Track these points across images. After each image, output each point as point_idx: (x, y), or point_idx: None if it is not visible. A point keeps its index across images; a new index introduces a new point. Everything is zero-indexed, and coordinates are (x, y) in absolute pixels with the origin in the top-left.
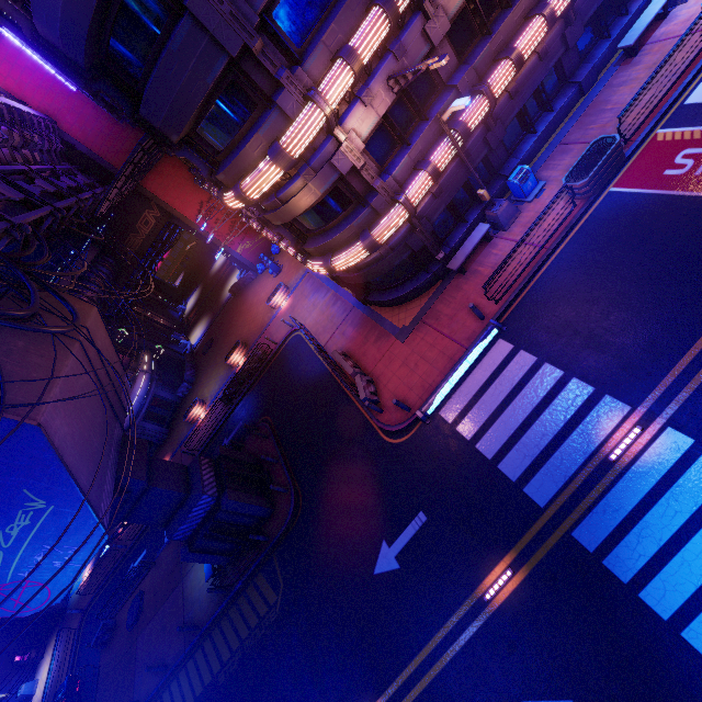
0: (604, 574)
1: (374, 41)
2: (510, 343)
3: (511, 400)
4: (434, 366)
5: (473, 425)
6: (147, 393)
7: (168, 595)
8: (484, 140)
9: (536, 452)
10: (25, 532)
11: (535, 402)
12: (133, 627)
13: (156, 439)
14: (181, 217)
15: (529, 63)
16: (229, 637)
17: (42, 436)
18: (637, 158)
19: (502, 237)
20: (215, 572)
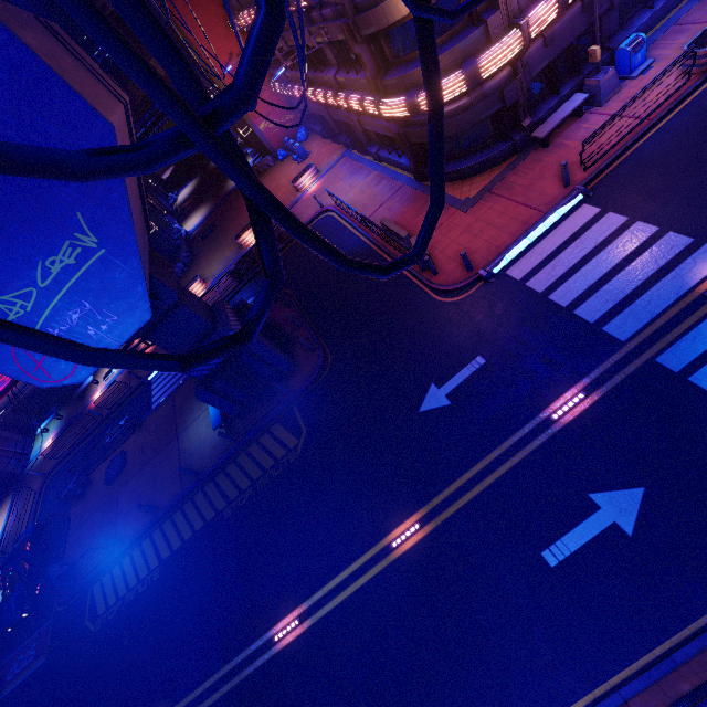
0: (690, 388)
1: None
2: (597, 207)
3: (594, 256)
4: (504, 231)
5: (546, 279)
6: None
7: (159, 450)
8: None
9: (621, 297)
10: (67, 274)
11: (623, 255)
12: (113, 482)
13: None
14: (205, 65)
15: None
16: (238, 479)
17: (114, 142)
18: None
19: (596, 112)
20: (223, 422)
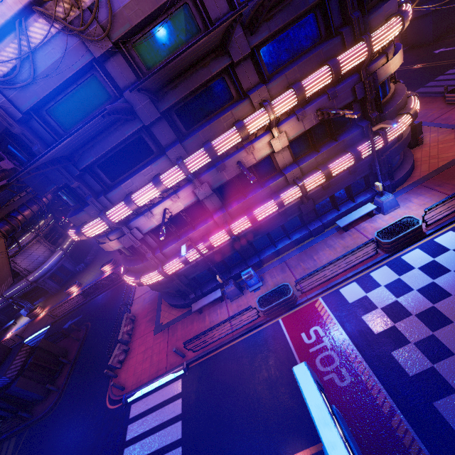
0: None
1: (148, 198)
2: (181, 387)
3: (155, 432)
4: (150, 369)
5: (134, 431)
6: (57, 263)
7: None
8: (233, 246)
9: None
10: None
11: (160, 445)
12: None
13: (51, 291)
14: None
15: (272, 215)
16: None
17: None
18: (301, 309)
19: (227, 304)
20: (1, 417)
